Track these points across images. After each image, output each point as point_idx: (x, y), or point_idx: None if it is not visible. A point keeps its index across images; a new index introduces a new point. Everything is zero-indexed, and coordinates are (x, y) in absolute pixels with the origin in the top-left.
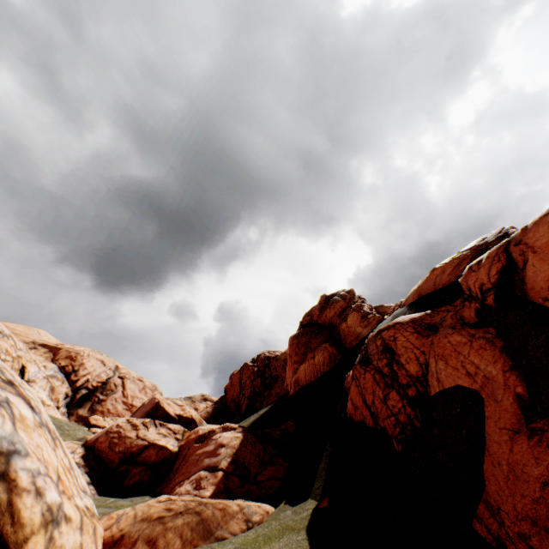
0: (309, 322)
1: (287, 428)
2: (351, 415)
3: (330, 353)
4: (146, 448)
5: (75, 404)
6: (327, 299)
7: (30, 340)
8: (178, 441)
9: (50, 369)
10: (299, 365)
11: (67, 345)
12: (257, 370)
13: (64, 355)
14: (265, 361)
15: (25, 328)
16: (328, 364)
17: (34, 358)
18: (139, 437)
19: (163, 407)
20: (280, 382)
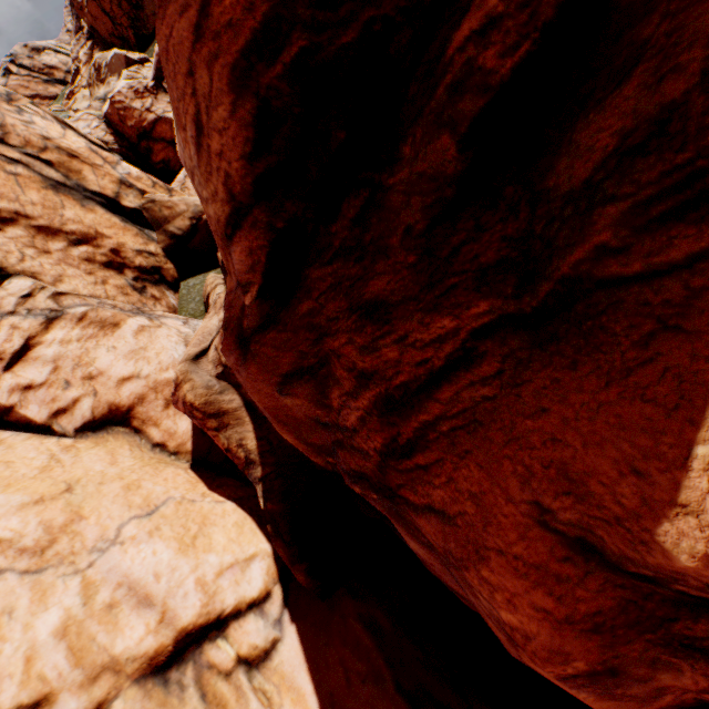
0: None
1: None
2: None
3: None
4: None
5: None
6: None
7: None
8: None
9: None
10: None
11: None
12: None
13: None
14: None
15: None
16: None
17: None
18: None
19: (130, 58)
20: None
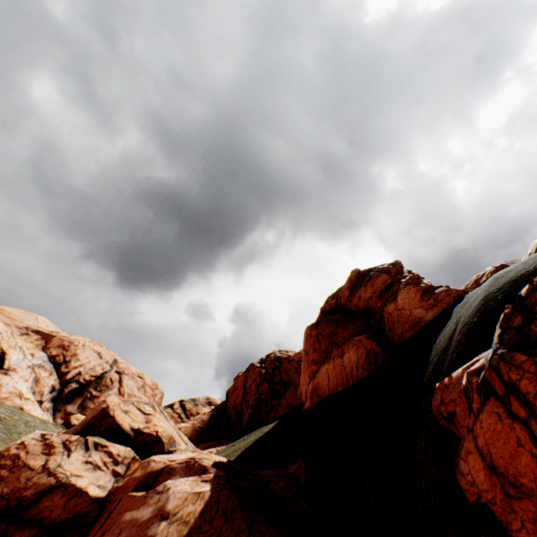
0: (333, 308)
1: (299, 476)
2: (486, 504)
3: (368, 350)
4: (48, 492)
5: (64, 399)
6: (360, 276)
7: (23, 326)
8: (116, 478)
9: (38, 357)
10: (320, 366)
11: (62, 333)
12: (265, 372)
13: (57, 343)
14: (275, 362)
15: (22, 313)
16: (364, 366)
17: (20, 345)
18: (45, 470)
19: (112, 415)
20: (292, 389)
